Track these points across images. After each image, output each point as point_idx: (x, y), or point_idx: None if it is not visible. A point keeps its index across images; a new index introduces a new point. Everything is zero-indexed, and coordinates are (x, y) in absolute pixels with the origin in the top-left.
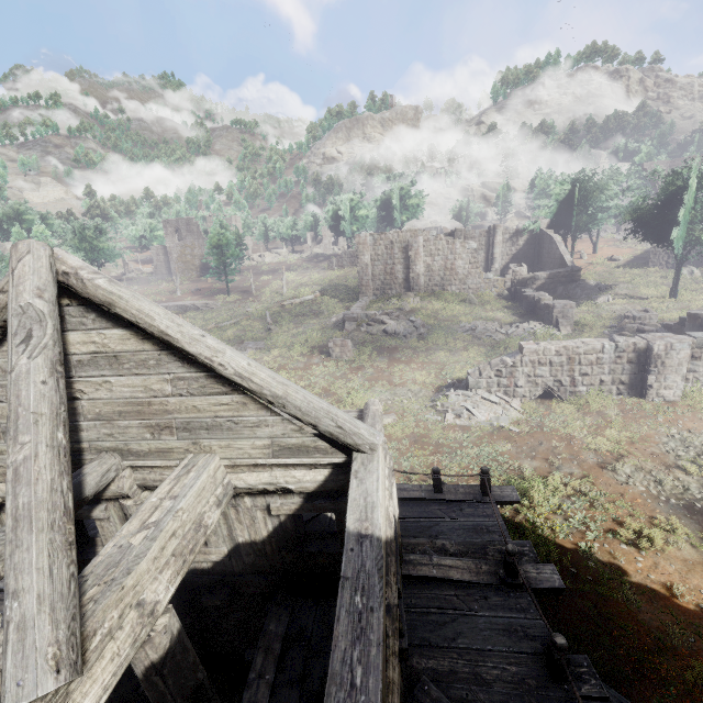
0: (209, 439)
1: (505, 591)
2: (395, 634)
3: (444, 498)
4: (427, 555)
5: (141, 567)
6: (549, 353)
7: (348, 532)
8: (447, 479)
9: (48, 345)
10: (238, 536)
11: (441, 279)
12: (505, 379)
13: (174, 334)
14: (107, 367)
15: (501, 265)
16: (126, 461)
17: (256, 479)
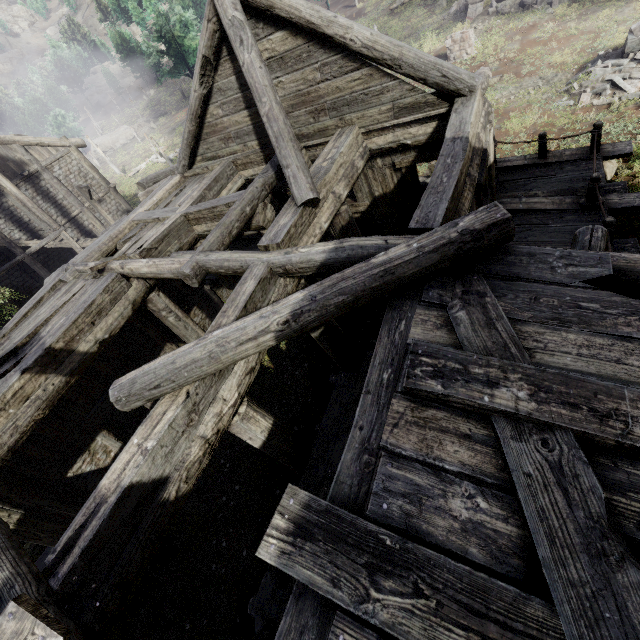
0: (349, 114)
1: (581, 213)
2: (471, 185)
3: (546, 162)
4: (517, 198)
5: (330, 174)
6: None
7: (446, 139)
8: None
9: (253, 44)
10: (375, 192)
11: None
12: None
13: (316, 21)
14: (278, 69)
15: None
16: (302, 144)
17: (384, 141)
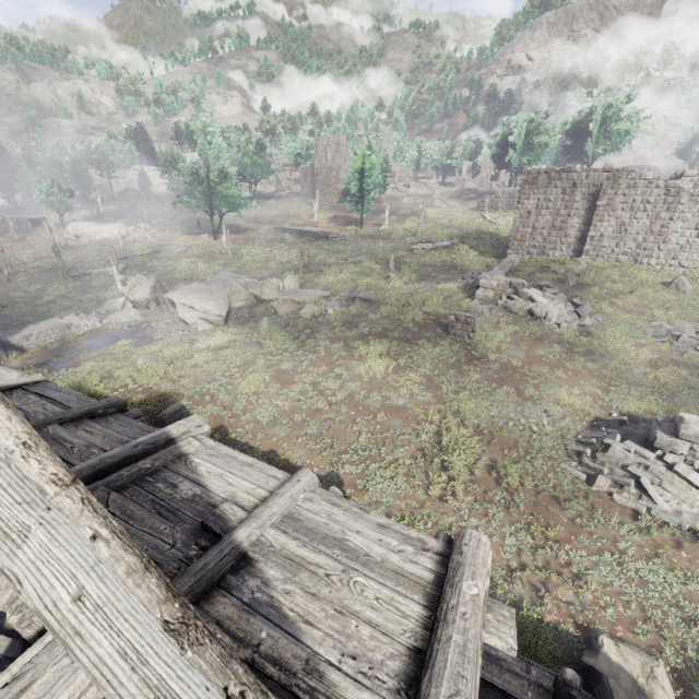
0: None
1: None
2: None
3: None
4: None
5: None
6: None
7: None
8: (575, 605)
9: None
10: None
11: (635, 246)
12: None
13: None
14: None
15: None
16: None
17: None
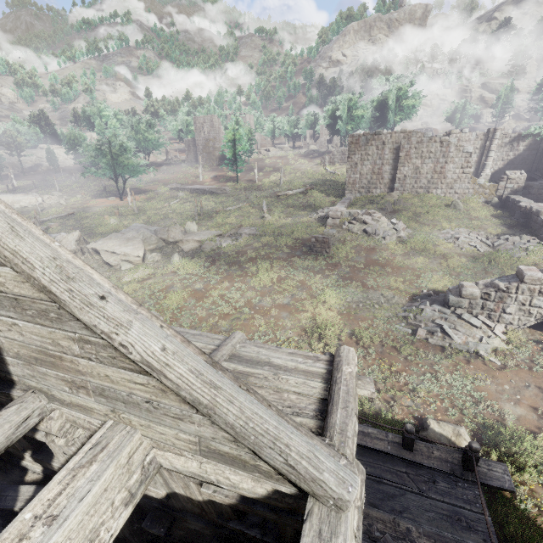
0: (127, 413)
1: None
2: None
3: (414, 459)
4: None
5: None
6: None
7: None
8: (412, 406)
9: None
10: (174, 488)
11: (427, 182)
12: (492, 303)
13: (58, 293)
14: (11, 309)
15: (493, 170)
16: (53, 404)
17: (183, 465)
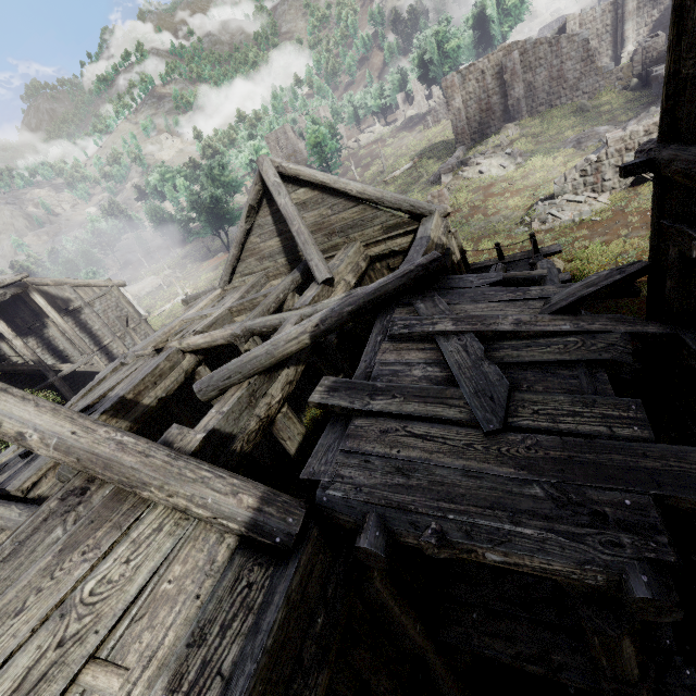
0: (353, 234)
1: None
2: None
3: (505, 262)
4: None
5: (341, 268)
6: (637, 135)
7: (416, 239)
8: None
9: (287, 194)
10: None
11: (546, 95)
12: (591, 177)
13: (326, 181)
14: (302, 210)
15: (636, 43)
16: None
17: (379, 249)
